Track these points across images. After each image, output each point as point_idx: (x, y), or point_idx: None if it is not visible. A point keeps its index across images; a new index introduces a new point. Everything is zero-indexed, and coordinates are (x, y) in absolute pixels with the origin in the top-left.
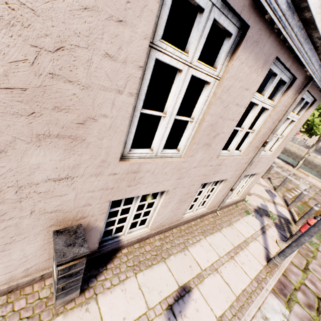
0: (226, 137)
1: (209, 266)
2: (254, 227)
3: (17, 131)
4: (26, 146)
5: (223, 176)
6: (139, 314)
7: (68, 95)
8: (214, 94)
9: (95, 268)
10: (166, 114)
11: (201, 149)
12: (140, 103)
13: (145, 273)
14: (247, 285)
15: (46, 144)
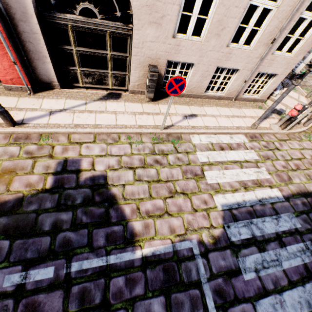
0: (232, 31)
1: (212, 115)
2: (258, 114)
3: (146, 20)
4: (147, 26)
5: (235, 65)
6: (173, 113)
7: (159, 7)
8: (219, 1)
9: (158, 98)
10: (193, 14)
11: (213, 38)
12: (181, 9)
13: (178, 106)
14: (229, 126)
15: (151, 26)
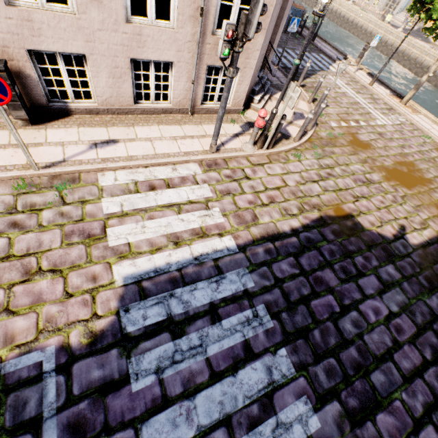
0: None
1: (146, 138)
2: (227, 131)
3: None
4: None
5: (161, 55)
6: (72, 141)
7: None
8: None
9: (50, 119)
10: None
11: (92, 6)
12: None
13: (86, 128)
14: (172, 152)
15: None
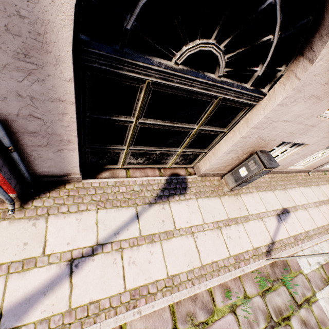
0: None
1: (301, 205)
2: None
3: (309, 92)
4: (301, 100)
5: None
6: (262, 211)
7: None
8: None
9: None
10: None
11: None
12: None
13: (262, 193)
14: (325, 224)
15: (308, 100)
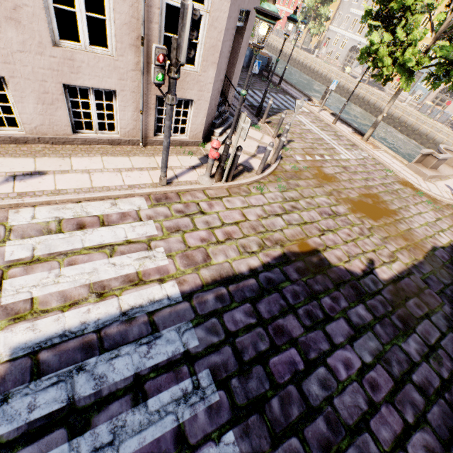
0: (41, 14)
1: (84, 169)
2: (183, 163)
3: None
4: None
5: (101, 83)
6: None
7: None
8: None
9: None
10: None
11: (7, 25)
12: None
13: (7, 159)
14: (114, 185)
15: None
